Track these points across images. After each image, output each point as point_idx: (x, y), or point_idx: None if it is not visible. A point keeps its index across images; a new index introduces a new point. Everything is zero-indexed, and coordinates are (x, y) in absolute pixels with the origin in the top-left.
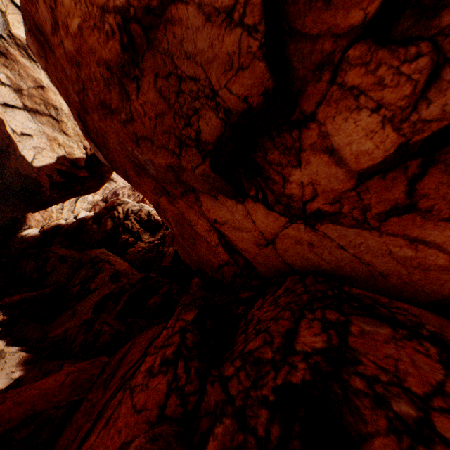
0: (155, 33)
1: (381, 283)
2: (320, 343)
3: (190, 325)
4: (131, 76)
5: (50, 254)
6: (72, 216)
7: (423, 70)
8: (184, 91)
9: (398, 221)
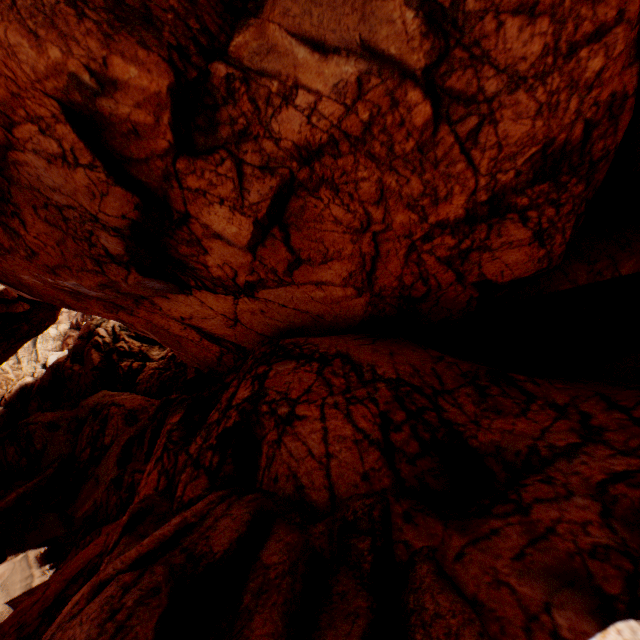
0: (10, 172)
1: (324, 323)
2: (248, 393)
3: (177, 425)
4: (8, 213)
5: (31, 427)
6: (38, 366)
7: (232, 170)
8: (69, 218)
9: (300, 273)
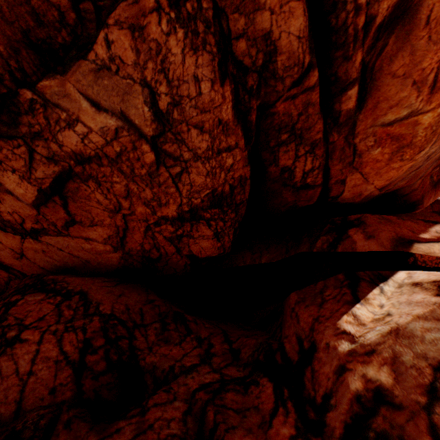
0: None
1: (91, 267)
2: None
3: None
4: None
5: None
6: None
7: (26, 153)
8: None
9: (74, 229)
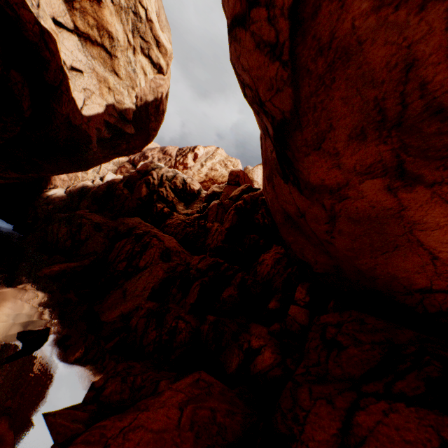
0: None
1: None
2: None
3: None
4: None
5: (83, 220)
6: (97, 177)
7: None
8: None
9: None
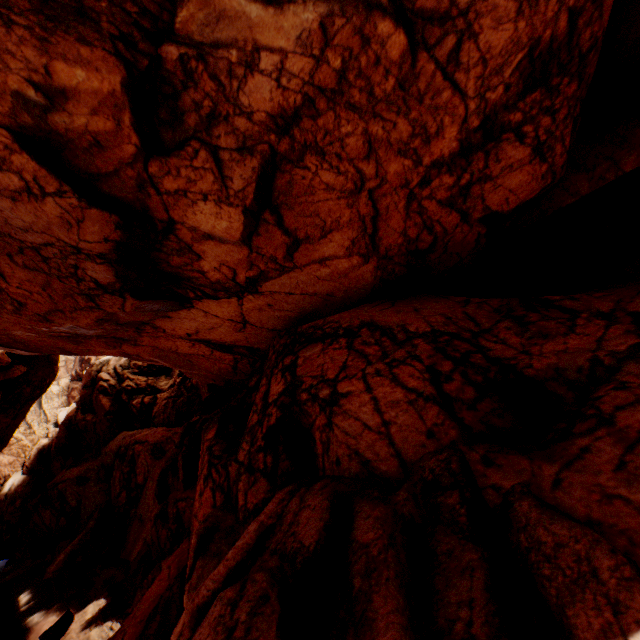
0: None
1: (335, 301)
2: (282, 387)
3: (215, 440)
4: None
5: (60, 486)
6: (50, 426)
7: (209, 160)
8: (49, 257)
9: (300, 255)
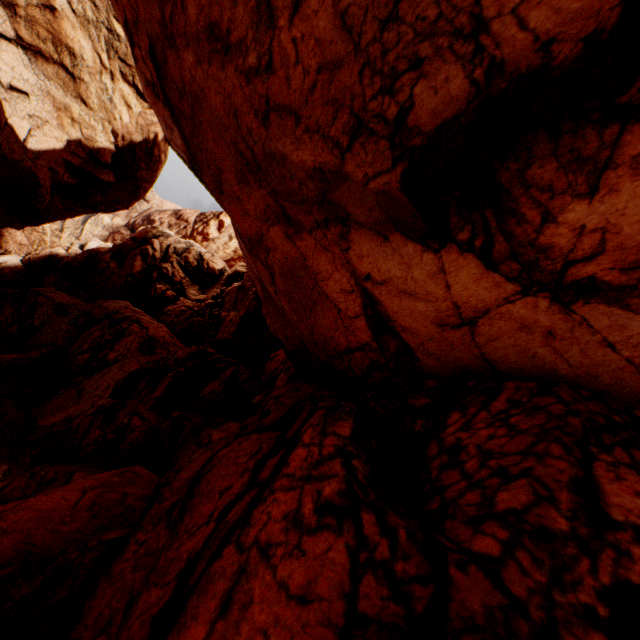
0: None
1: None
2: None
3: (352, 446)
4: None
5: (40, 298)
6: (76, 244)
7: None
8: (403, 17)
9: None
